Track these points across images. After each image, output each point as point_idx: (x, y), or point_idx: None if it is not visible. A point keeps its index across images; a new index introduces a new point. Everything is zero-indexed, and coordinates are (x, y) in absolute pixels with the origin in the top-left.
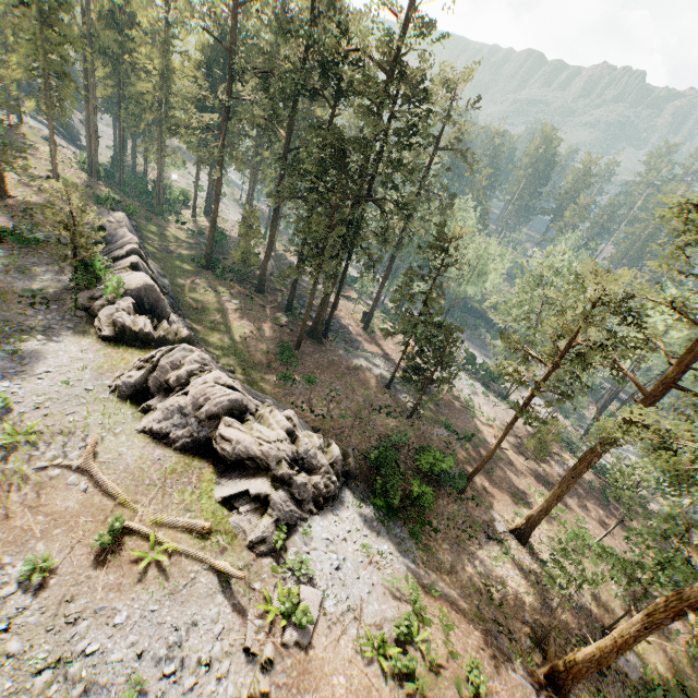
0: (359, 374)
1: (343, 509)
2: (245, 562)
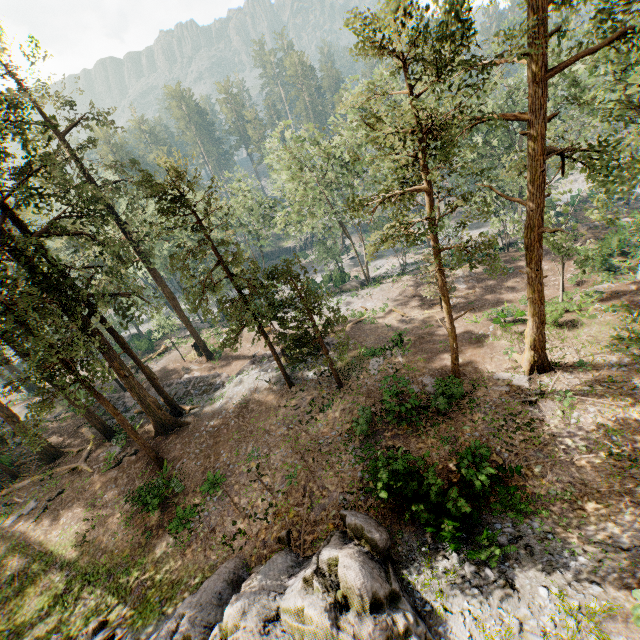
0: (253, 407)
1: (450, 629)
2: None
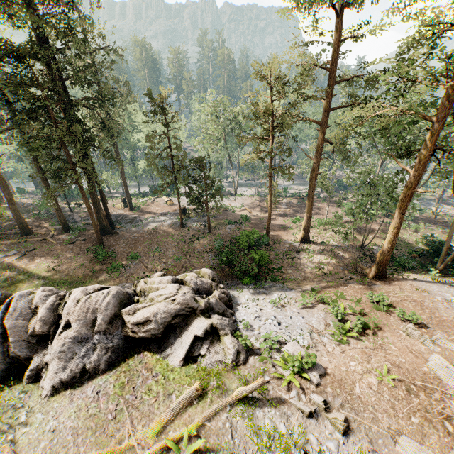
0: (159, 232)
1: (238, 299)
2: (243, 375)
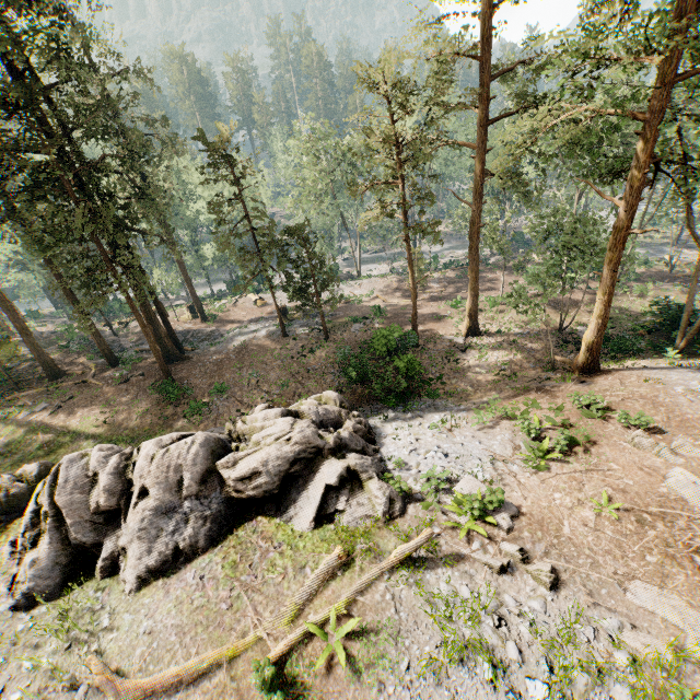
0: (252, 349)
1: (383, 430)
2: (402, 531)
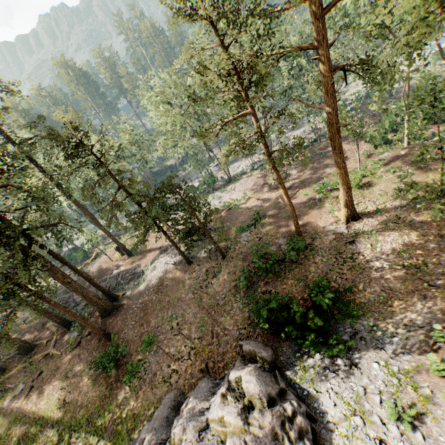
0: (166, 284)
1: (322, 404)
2: None
